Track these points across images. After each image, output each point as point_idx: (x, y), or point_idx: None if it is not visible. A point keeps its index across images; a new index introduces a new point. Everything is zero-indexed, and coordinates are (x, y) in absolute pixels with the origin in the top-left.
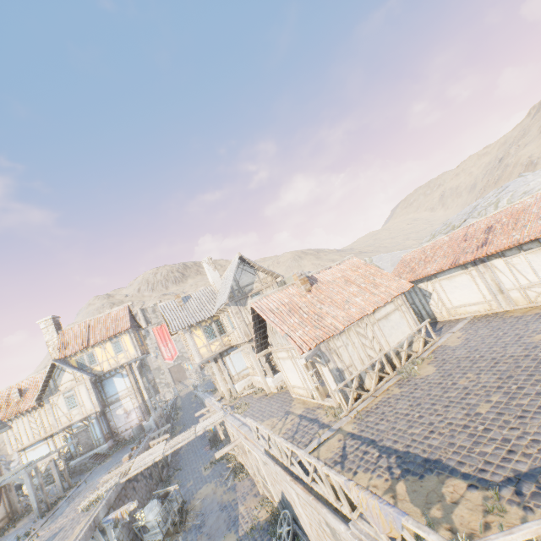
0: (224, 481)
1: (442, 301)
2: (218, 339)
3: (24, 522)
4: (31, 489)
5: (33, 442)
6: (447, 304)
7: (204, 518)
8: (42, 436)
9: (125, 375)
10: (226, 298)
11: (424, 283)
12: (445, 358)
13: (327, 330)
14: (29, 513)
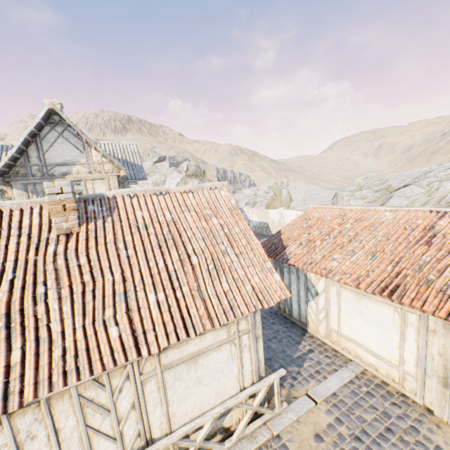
0: None
1: (328, 314)
2: None
3: None
4: None
5: None
6: (333, 323)
7: None
8: None
9: None
10: None
11: (316, 275)
12: None
13: None
14: None
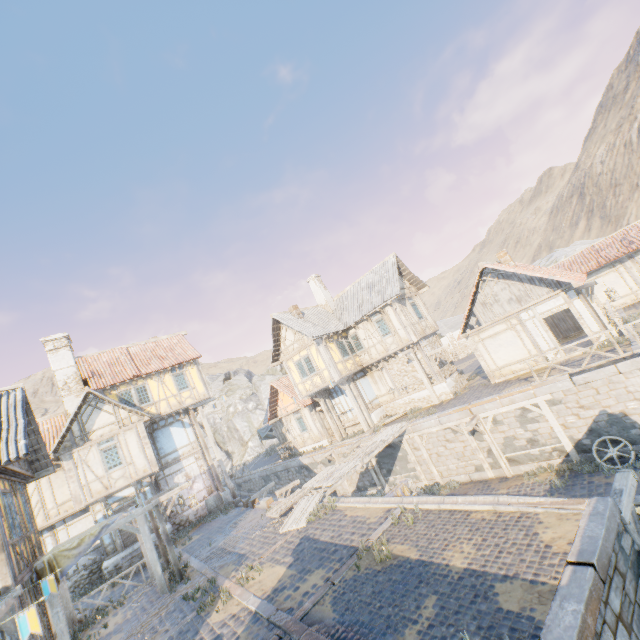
0: None
1: None
2: (351, 357)
3: (123, 616)
4: (151, 541)
5: None
6: None
7: None
8: (40, 526)
9: (187, 425)
10: (399, 290)
11: None
12: None
13: (577, 278)
14: (100, 618)
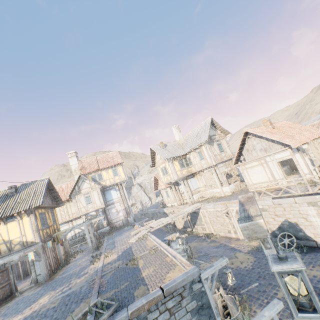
0: (202, 240)
1: None
2: (185, 168)
3: (80, 256)
4: (88, 235)
5: (61, 222)
6: None
7: (205, 252)
8: (67, 219)
9: (117, 190)
10: (207, 138)
11: None
12: None
13: (302, 140)
14: (76, 254)
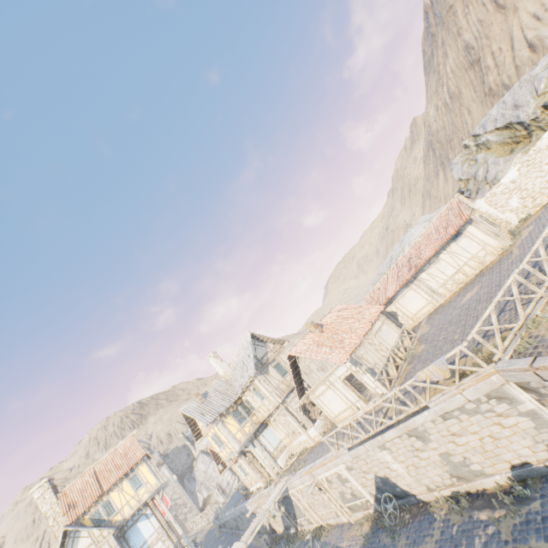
0: None
1: (405, 314)
2: (248, 420)
3: None
4: None
5: None
6: (409, 315)
7: None
8: None
9: (150, 515)
10: (254, 369)
11: (389, 307)
12: (426, 338)
13: (351, 346)
14: None
